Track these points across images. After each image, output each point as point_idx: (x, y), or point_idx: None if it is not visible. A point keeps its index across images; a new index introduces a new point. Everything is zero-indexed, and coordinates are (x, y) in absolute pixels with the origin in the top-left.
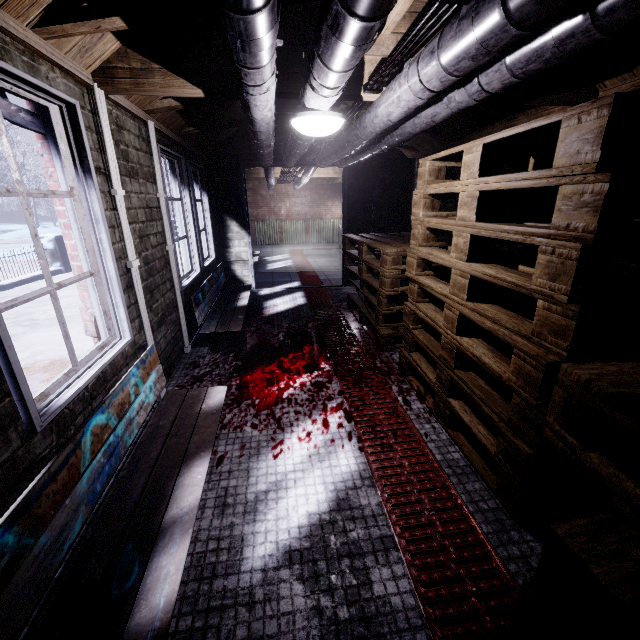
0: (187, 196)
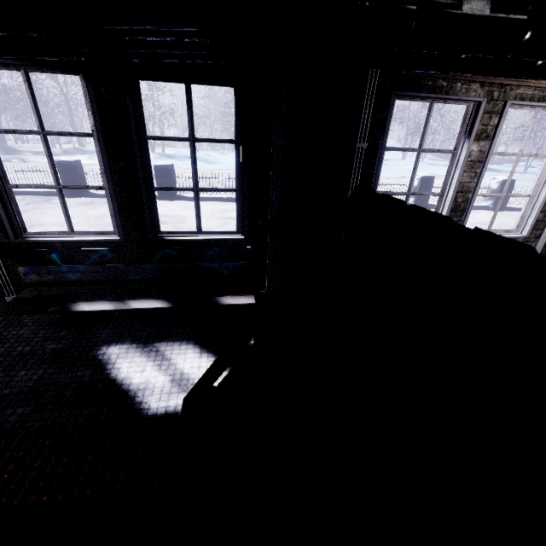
0: None
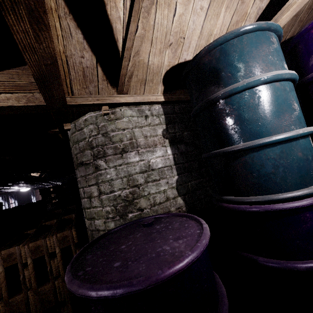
0: (7, 203)
